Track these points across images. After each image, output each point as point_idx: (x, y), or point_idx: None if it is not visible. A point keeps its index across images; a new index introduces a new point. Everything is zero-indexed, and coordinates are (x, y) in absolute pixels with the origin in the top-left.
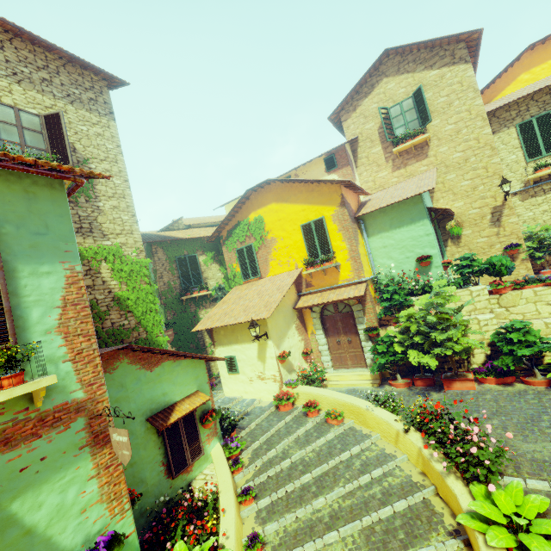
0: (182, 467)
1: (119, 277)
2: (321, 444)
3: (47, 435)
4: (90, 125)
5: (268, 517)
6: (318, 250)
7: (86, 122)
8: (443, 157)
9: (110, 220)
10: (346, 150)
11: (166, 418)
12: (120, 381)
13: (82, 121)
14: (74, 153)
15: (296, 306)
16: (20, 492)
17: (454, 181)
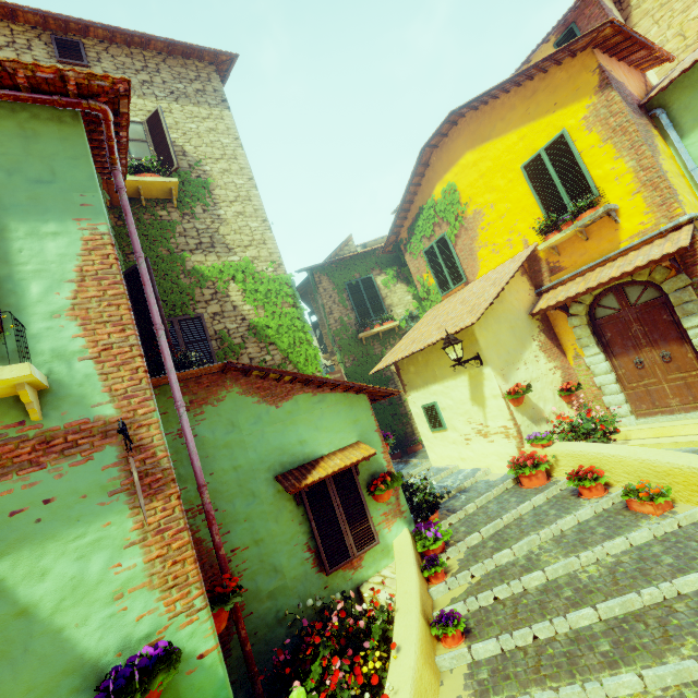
0: (342, 559)
1: (253, 300)
2: (618, 551)
3: (55, 466)
4: (200, 121)
5: (491, 684)
6: (562, 199)
7: (195, 119)
8: None
9: (235, 231)
10: None
11: (302, 477)
12: (230, 418)
13: (190, 119)
14: (184, 157)
15: (534, 309)
16: (10, 546)
17: None
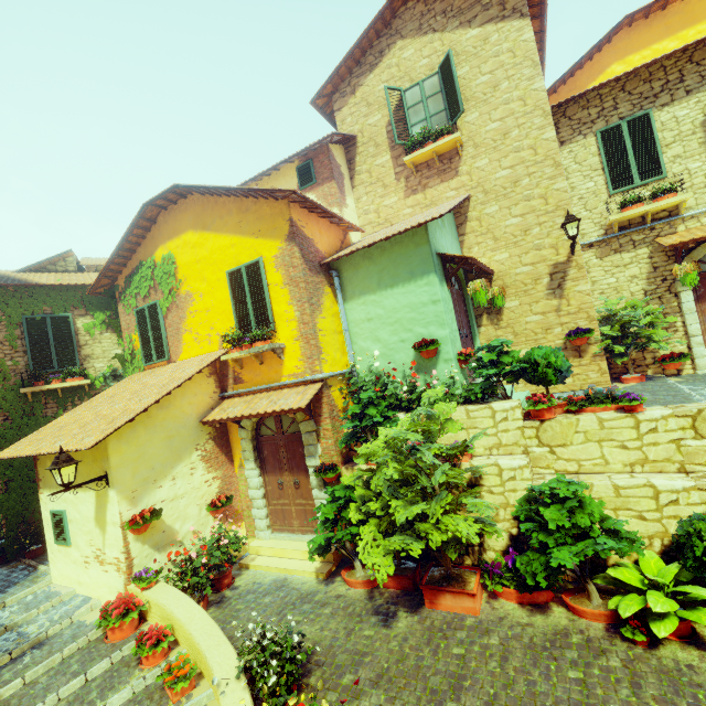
0: None
1: None
2: None
3: None
4: None
5: None
6: (250, 319)
7: None
8: (482, 175)
9: None
10: (331, 154)
11: None
12: None
13: None
14: None
15: (206, 417)
16: None
17: (495, 217)
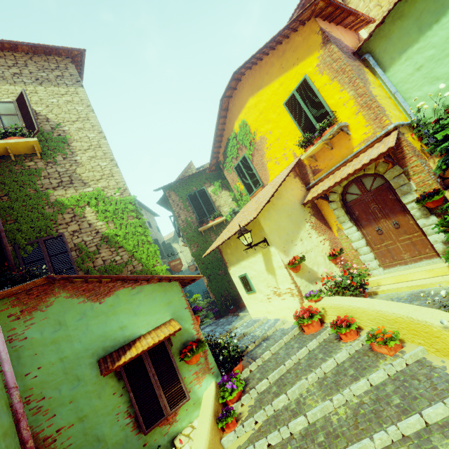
0: (158, 419)
1: (104, 217)
2: (361, 392)
3: None
4: (60, 96)
5: None
6: (312, 122)
7: (56, 95)
8: None
9: (89, 170)
10: None
11: (117, 359)
12: (58, 319)
13: (52, 96)
14: (48, 123)
15: (304, 200)
16: None
17: None
